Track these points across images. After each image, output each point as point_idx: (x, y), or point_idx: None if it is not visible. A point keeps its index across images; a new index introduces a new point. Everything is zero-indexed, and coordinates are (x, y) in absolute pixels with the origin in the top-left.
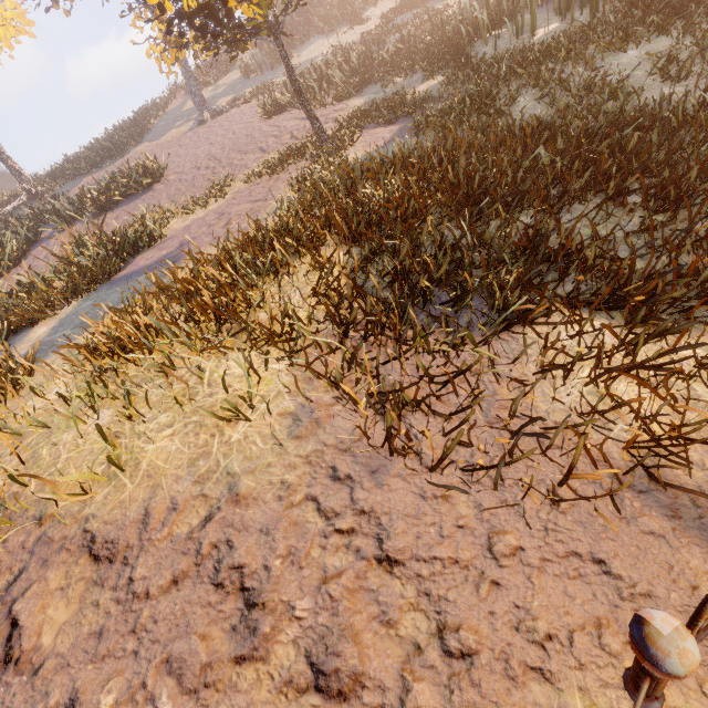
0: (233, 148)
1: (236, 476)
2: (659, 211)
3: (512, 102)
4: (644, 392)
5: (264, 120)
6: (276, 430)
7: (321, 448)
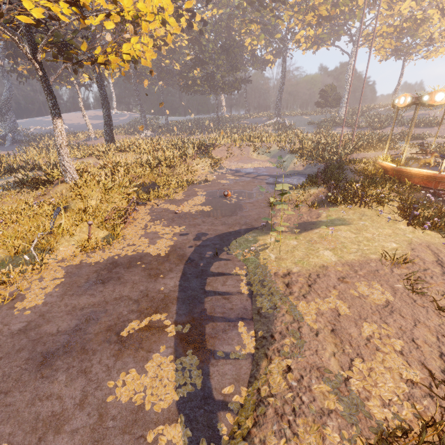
0: None
1: None
2: None
3: None
4: None
5: None
6: None
7: None
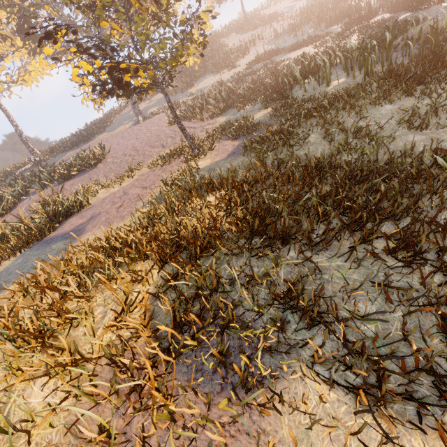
0: (147, 143)
1: None
2: (399, 262)
3: (305, 139)
4: None
5: (169, 125)
6: None
7: None
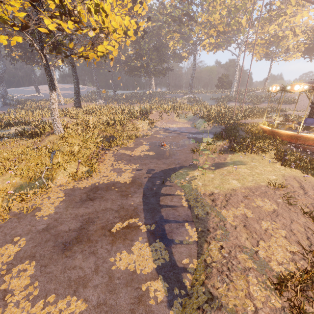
0: None
1: None
2: None
3: None
4: None
5: None
6: None
7: None
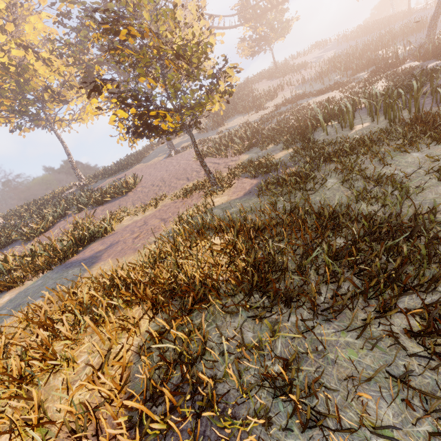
0: (174, 176)
1: None
2: (425, 350)
3: (322, 184)
4: None
5: (196, 160)
6: None
7: None
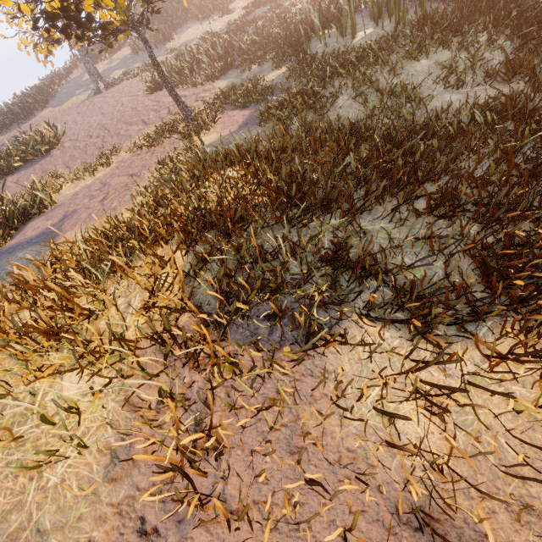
0: (120, 120)
1: (45, 534)
2: (439, 217)
3: (334, 101)
4: (423, 410)
5: (147, 94)
6: (93, 471)
7: (133, 493)
